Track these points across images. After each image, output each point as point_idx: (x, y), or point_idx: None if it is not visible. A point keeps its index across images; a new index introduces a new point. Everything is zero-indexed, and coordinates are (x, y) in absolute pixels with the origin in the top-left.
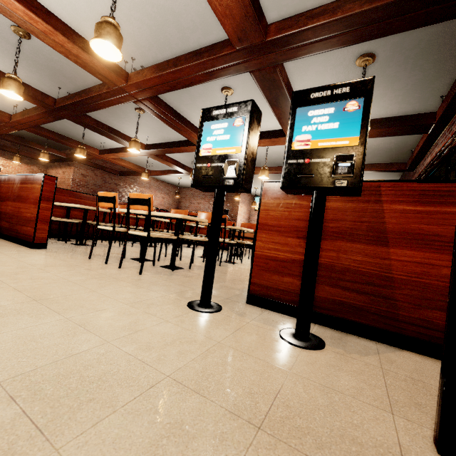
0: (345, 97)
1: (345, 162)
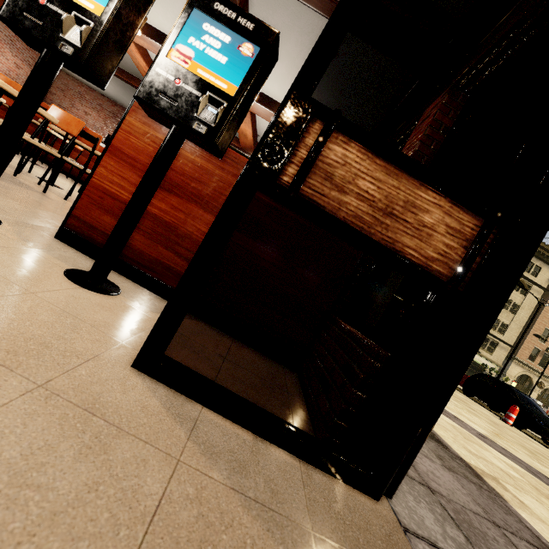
0: (245, 34)
1: (216, 108)
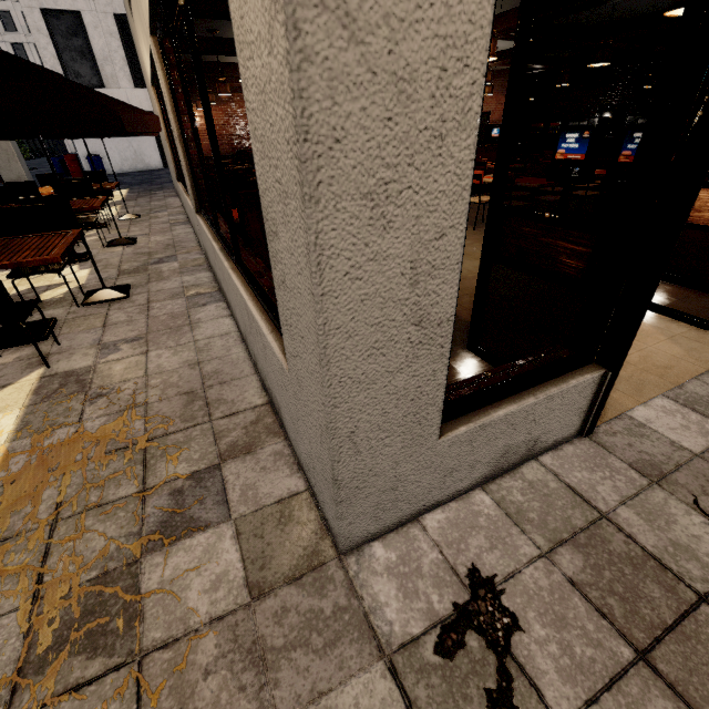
0: None
1: None
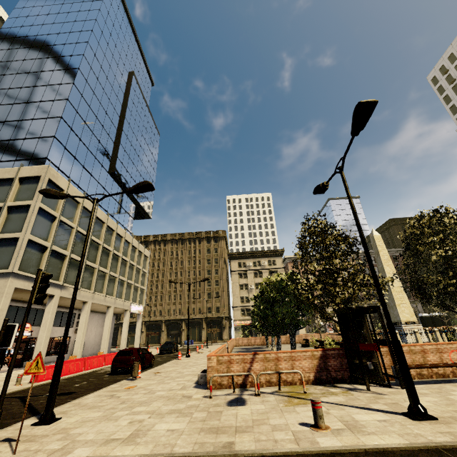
0: None
1: None
